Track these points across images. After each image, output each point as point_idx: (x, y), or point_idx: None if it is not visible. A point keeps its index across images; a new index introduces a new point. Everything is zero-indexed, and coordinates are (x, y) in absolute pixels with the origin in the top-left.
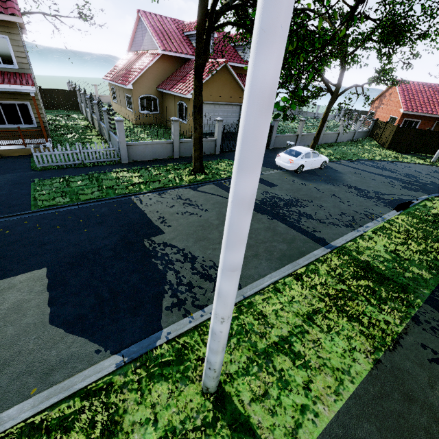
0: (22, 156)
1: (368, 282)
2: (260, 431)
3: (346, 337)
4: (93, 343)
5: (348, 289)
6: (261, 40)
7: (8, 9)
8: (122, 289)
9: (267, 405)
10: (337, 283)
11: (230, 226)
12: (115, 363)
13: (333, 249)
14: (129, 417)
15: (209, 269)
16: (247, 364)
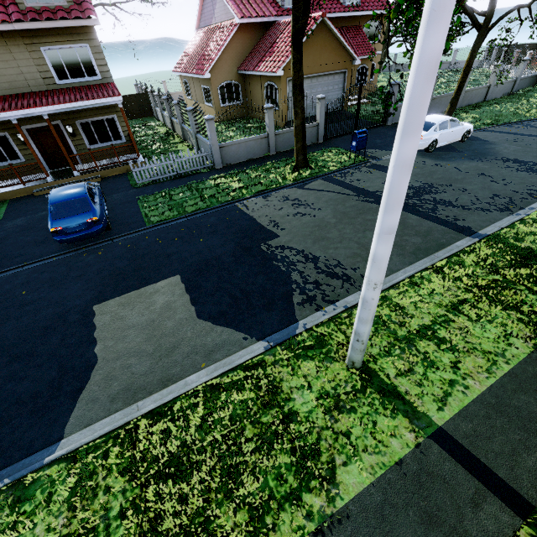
0: (119, 175)
1: (530, 270)
2: (409, 397)
3: (500, 325)
4: (239, 332)
5: (502, 279)
6: (432, 18)
7: (85, 12)
8: (251, 289)
9: (413, 379)
10: (488, 274)
11: (391, 189)
12: (263, 347)
13: (482, 238)
14: (286, 384)
15: (334, 268)
16: (388, 348)
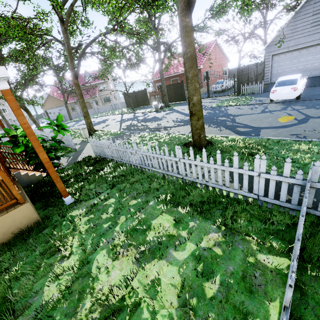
0: None
1: None
2: None
3: None
4: None
5: None
6: None
7: None
8: None
9: None
10: None
11: None
12: None
13: None
14: None
15: None
16: None
